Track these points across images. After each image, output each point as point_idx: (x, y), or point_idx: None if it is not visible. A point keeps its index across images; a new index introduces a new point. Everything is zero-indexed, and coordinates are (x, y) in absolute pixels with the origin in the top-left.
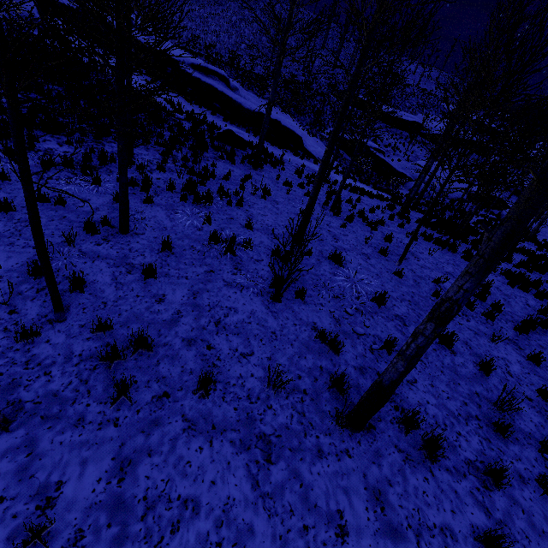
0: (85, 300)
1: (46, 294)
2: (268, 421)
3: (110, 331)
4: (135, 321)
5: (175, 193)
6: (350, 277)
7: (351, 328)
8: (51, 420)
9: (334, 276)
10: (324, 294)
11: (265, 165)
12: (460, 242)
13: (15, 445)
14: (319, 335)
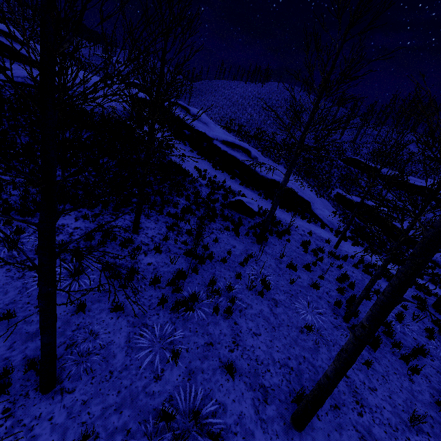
0: None
1: None
2: None
3: None
4: None
5: (157, 288)
6: None
7: None
8: None
9: None
10: None
11: (270, 236)
12: None
13: None
14: None
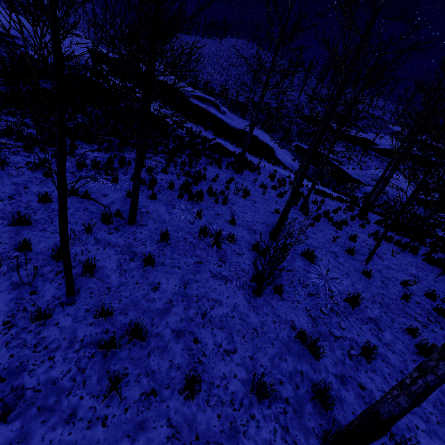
0: (93, 285)
1: (63, 276)
2: (251, 435)
3: (110, 317)
4: (133, 308)
5: (173, 191)
6: (322, 275)
7: (327, 329)
8: (46, 413)
9: (307, 272)
10: (299, 290)
11: (244, 170)
12: (419, 245)
13: (9, 440)
14: (299, 335)
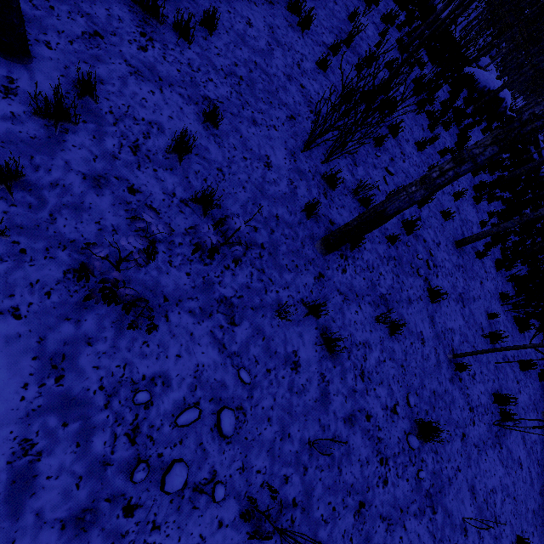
0: None
1: None
2: None
3: None
4: None
5: None
6: None
7: None
8: None
9: None
10: None
11: None
12: None
13: None
14: None
